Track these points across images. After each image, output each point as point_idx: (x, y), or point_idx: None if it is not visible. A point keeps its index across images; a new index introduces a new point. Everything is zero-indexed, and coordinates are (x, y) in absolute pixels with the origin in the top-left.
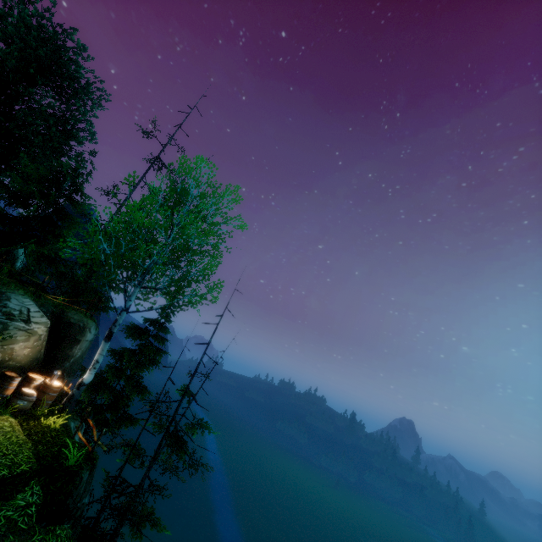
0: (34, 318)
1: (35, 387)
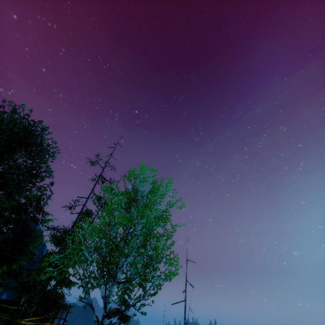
0: None
1: None
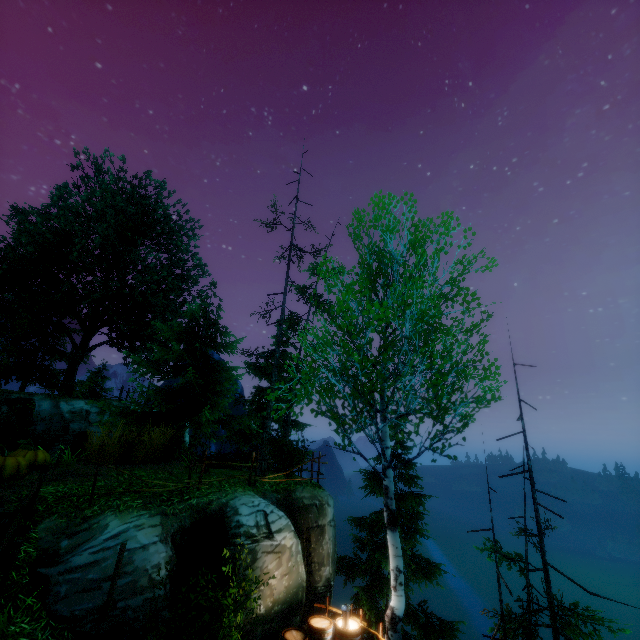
0: (272, 525)
1: None
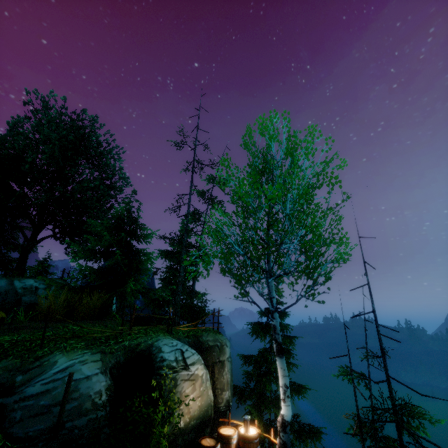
0: (187, 359)
1: (235, 447)
